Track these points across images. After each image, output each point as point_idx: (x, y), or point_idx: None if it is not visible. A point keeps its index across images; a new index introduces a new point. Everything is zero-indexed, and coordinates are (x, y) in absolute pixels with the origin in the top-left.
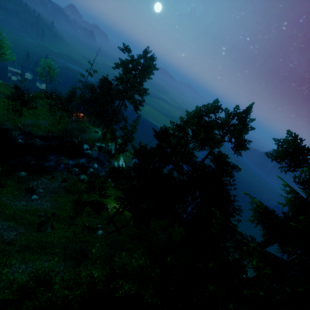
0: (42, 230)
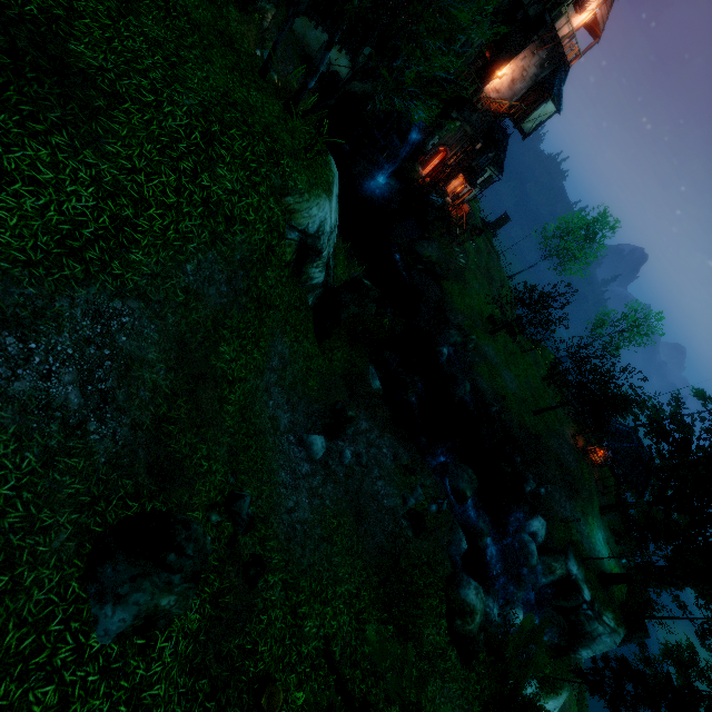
0: (106, 564)
